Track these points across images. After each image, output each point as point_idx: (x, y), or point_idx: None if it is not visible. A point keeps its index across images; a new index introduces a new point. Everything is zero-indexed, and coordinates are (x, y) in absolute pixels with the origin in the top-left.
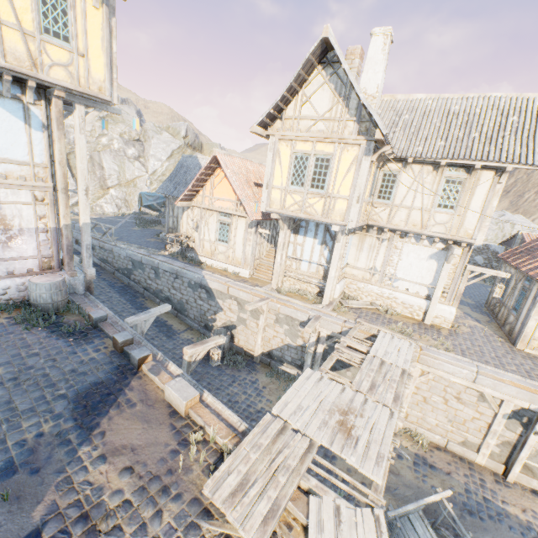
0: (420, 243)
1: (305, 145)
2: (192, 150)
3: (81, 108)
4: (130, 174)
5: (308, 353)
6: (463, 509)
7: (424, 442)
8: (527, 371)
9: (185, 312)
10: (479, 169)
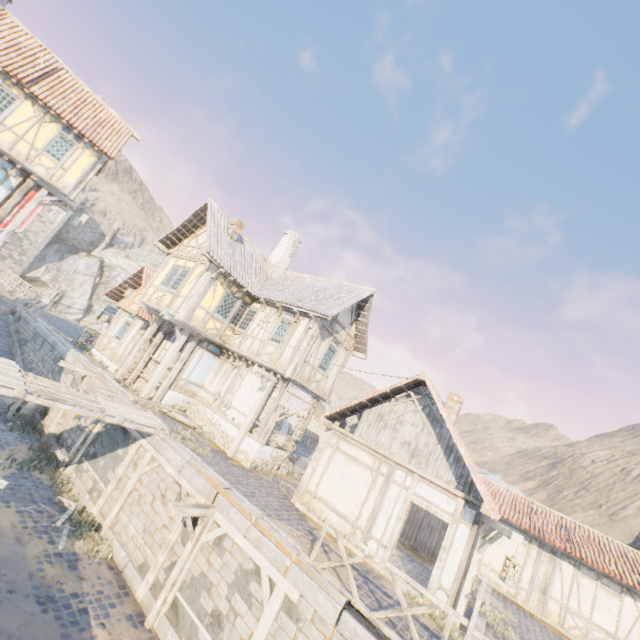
0: (257, 373)
1: (183, 261)
2: None
3: (47, 191)
4: None
5: (85, 432)
6: (40, 594)
7: (102, 552)
8: (255, 496)
9: None
10: (302, 315)
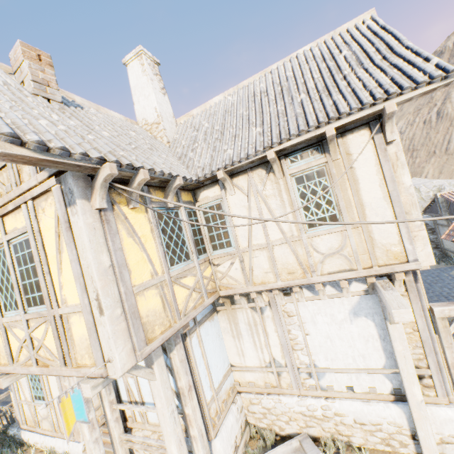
0: (321, 294)
1: None
2: None
3: None
4: None
5: None
6: None
7: None
8: None
9: None
10: (338, 137)
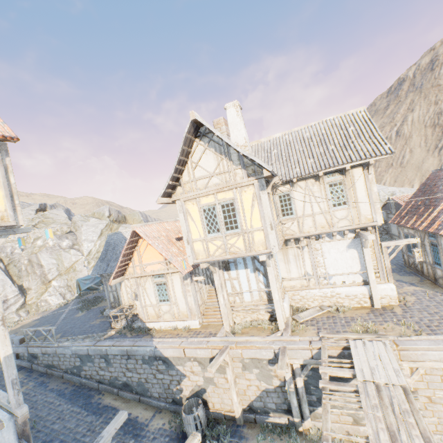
0: (334, 239)
1: (208, 198)
2: (118, 223)
3: None
4: (68, 262)
5: (289, 393)
6: None
7: None
8: None
9: (147, 392)
10: (349, 169)
